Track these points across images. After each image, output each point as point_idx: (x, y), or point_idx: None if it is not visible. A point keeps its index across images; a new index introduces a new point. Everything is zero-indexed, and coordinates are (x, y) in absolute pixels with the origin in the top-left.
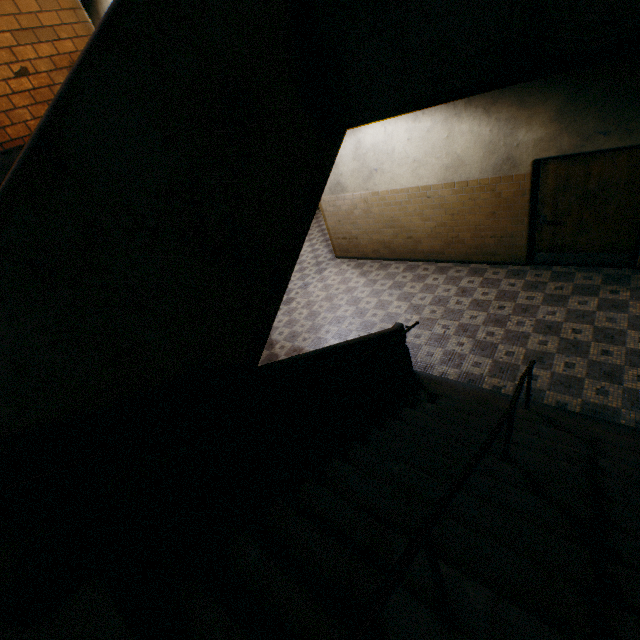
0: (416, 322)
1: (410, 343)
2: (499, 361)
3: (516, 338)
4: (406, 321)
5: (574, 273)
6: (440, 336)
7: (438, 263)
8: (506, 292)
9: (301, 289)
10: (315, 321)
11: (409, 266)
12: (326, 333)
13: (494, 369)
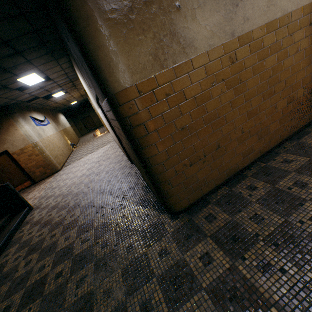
0: (3, 185)
1: (55, 193)
2: (43, 217)
3: (63, 207)
4: (72, 181)
5: (132, 176)
6: (62, 194)
7: (122, 152)
8: (104, 178)
9: (89, 154)
10: (68, 171)
11: (116, 151)
12: (60, 177)
13: (37, 221)
